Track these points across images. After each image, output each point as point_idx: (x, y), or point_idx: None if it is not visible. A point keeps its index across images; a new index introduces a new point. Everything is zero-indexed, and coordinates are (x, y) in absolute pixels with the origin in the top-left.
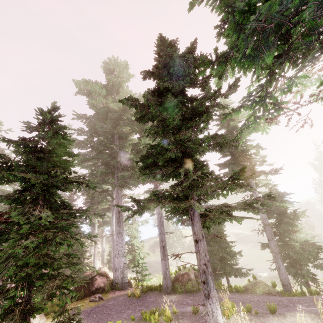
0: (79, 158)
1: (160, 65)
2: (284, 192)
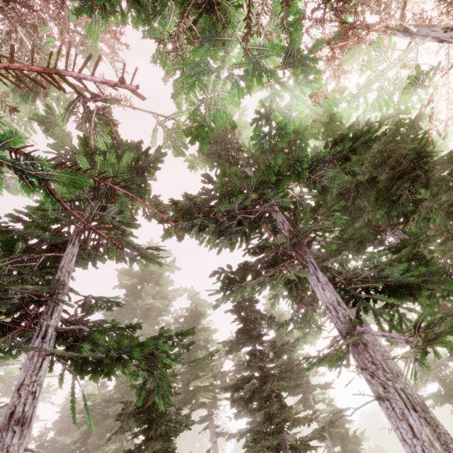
0: (120, 377)
1: (245, 313)
2: (341, 407)
